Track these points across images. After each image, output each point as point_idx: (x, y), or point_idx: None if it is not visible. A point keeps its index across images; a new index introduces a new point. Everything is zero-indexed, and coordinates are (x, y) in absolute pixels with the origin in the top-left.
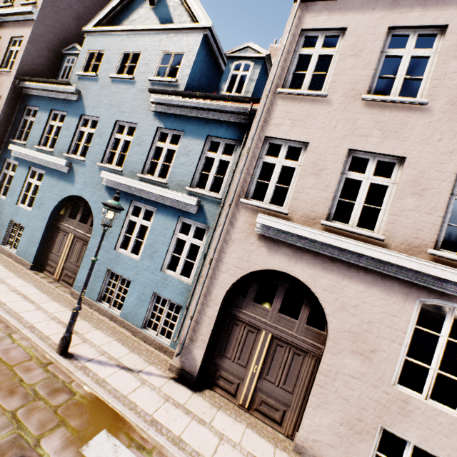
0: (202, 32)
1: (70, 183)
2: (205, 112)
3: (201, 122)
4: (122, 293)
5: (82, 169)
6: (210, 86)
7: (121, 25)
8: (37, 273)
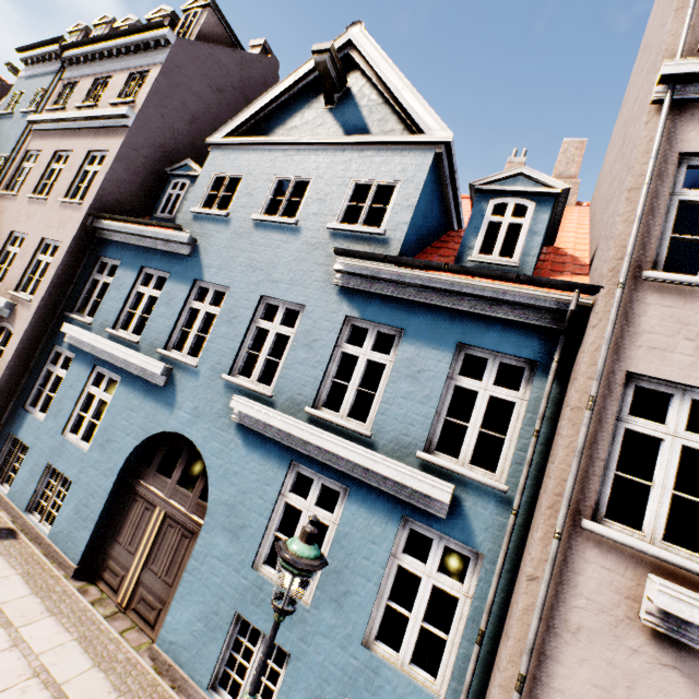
0: (431, 149)
1: (166, 407)
2: (451, 296)
3: (442, 314)
4: (266, 677)
5: (191, 382)
6: (430, 234)
7: (271, 134)
8: (85, 587)
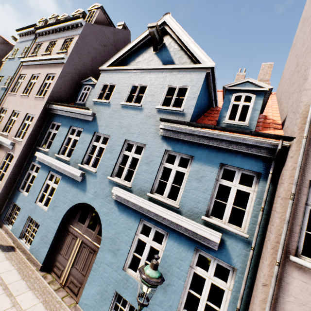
0: (204, 71)
1: (82, 191)
2: (216, 141)
3: (212, 149)
4: None
5: (93, 179)
6: (203, 110)
7: (128, 65)
8: (45, 275)
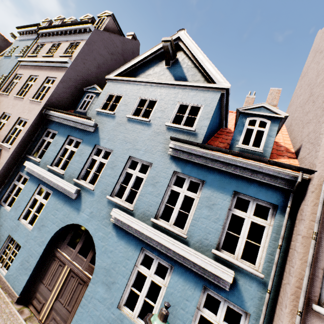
0: (219, 91)
1: (75, 210)
2: (230, 166)
3: (225, 175)
4: None
5: (90, 198)
6: (214, 131)
7: (138, 76)
8: (22, 308)
